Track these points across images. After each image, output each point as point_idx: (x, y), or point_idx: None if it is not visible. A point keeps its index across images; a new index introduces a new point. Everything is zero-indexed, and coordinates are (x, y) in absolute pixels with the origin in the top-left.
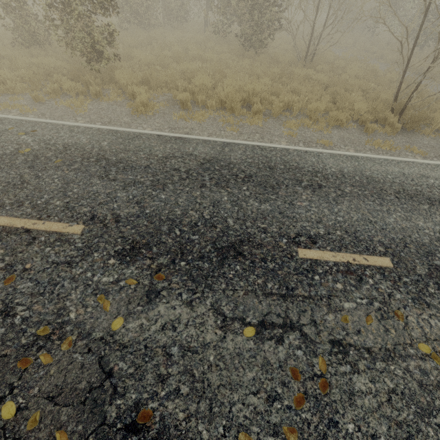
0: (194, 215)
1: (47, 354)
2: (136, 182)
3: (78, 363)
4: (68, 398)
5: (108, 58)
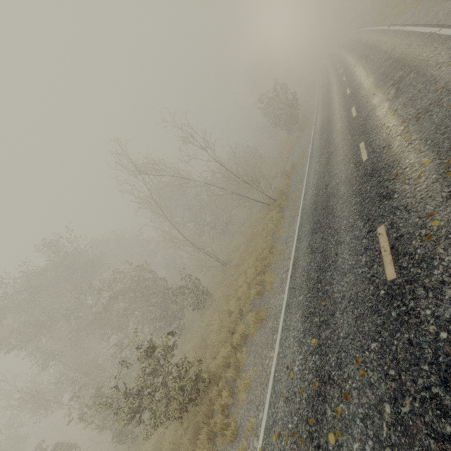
0: (354, 200)
1: None
2: (336, 242)
3: None
4: None
5: (200, 372)
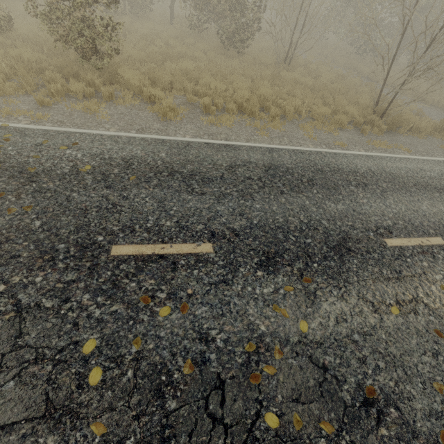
0: (294, 221)
1: (268, 366)
2: (224, 194)
3: (296, 366)
4: (308, 396)
5: (110, 55)
